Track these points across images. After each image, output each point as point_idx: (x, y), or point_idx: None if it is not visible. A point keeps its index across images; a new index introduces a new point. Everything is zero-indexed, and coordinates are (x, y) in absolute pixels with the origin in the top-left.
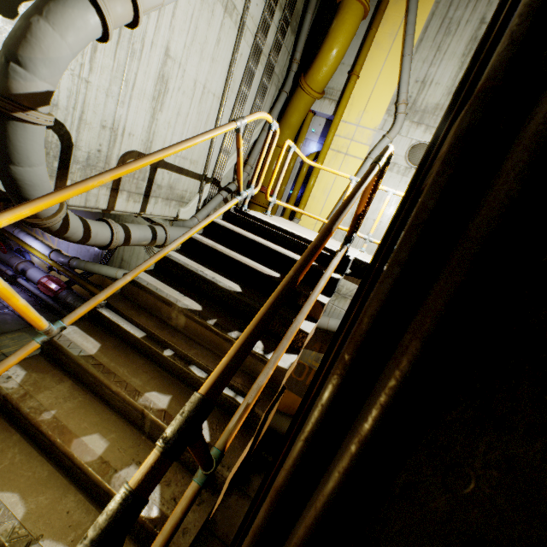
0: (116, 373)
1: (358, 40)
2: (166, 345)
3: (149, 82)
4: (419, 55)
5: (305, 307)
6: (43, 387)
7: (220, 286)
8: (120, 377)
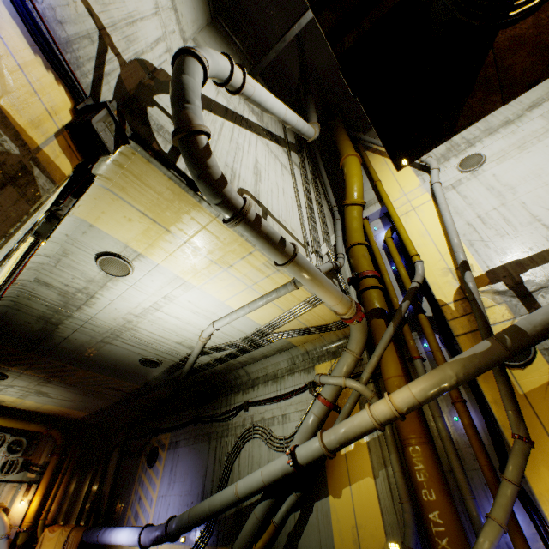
0: None
1: (365, 180)
2: None
3: (250, 165)
4: None
5: None
6: None
7: None
8: None
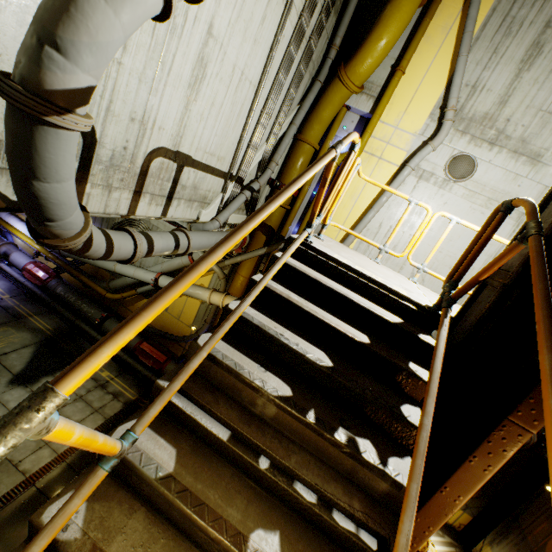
0: (208, 504)
1: (406, 30)
2: (258, 450)
3: (187, 66)
4: (473, 55)
5: (429, 405)
6: (112, 529)
7: (310, 360)
8: (213, 510)
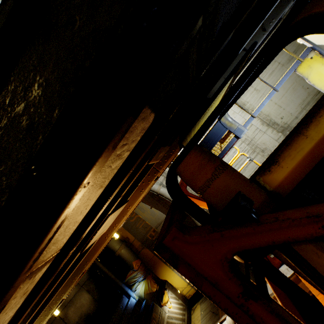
0: None
1: None
2: None
3: None
4: None
5: None
6: None
7: None
8: None
